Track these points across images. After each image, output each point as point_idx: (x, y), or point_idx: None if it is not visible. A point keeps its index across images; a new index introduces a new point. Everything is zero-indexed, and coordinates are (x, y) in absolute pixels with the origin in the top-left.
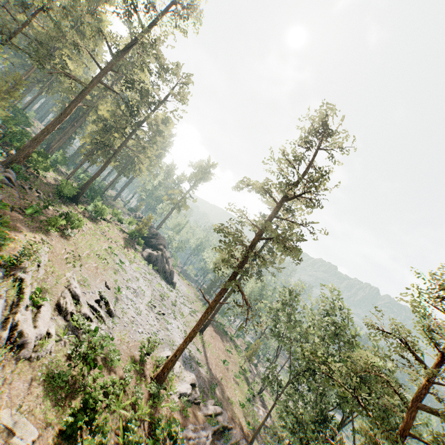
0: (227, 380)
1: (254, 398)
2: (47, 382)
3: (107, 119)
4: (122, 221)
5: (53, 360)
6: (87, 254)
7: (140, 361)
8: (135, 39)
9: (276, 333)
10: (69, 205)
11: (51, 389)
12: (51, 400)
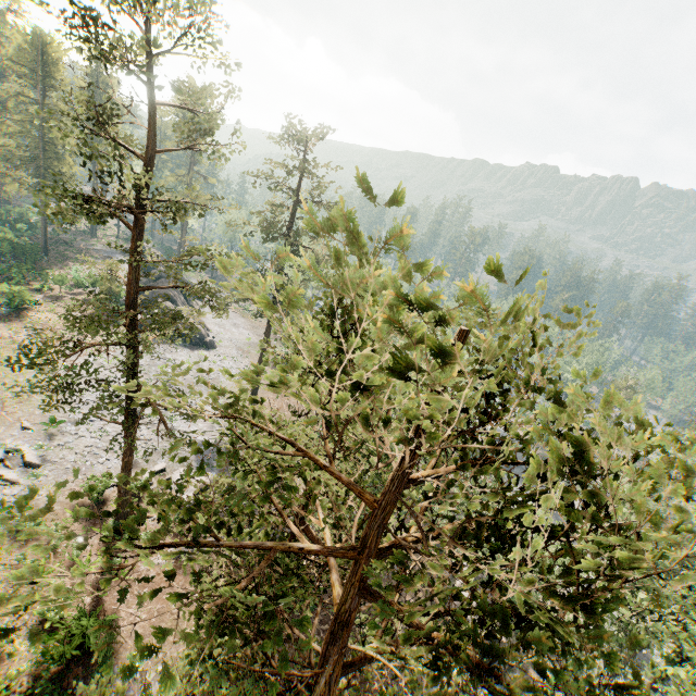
0: None
1: None
2: None
3: None
4: (82, 286)
5: None
6: None
7: (95, 503)
8: None
9: None
10: None
11: None
12: None
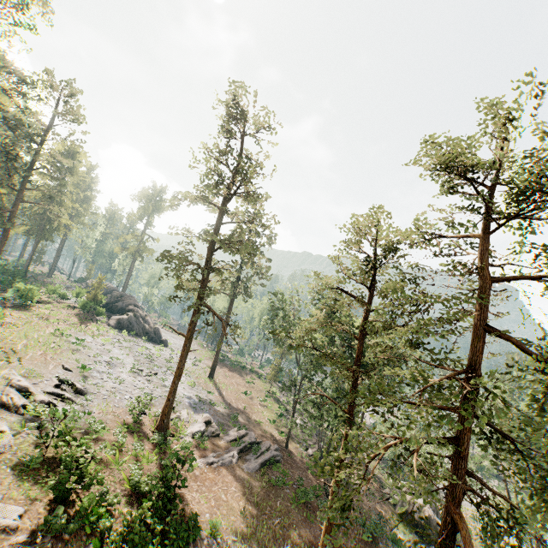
0: (252, 408)
1: (288, 412)
2: (18, 471)
3: None
4: (66, 297)
5: (18, 452)
6: (24, 345)
7: (134, 423)
8: None
9: (279, 340)
10: None
11: (26, 475)
12: (29, 483)
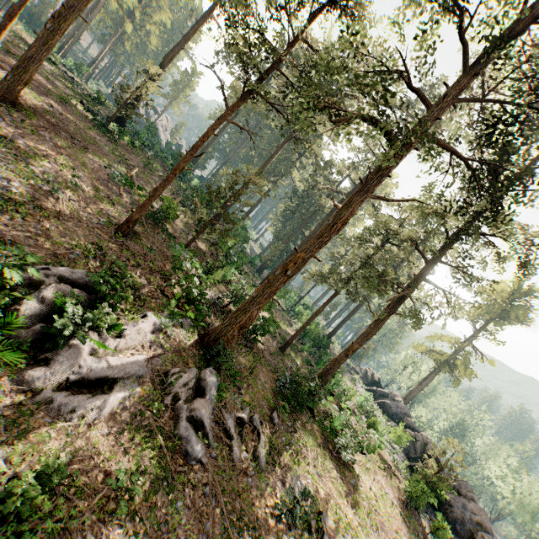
0: None
1: None
2: None
3: (393, 224)
4: (376, 428)
5: None
6: None
7: None
8: (531, 9)
9: None
10: (304, 428)
11: None
12: None
